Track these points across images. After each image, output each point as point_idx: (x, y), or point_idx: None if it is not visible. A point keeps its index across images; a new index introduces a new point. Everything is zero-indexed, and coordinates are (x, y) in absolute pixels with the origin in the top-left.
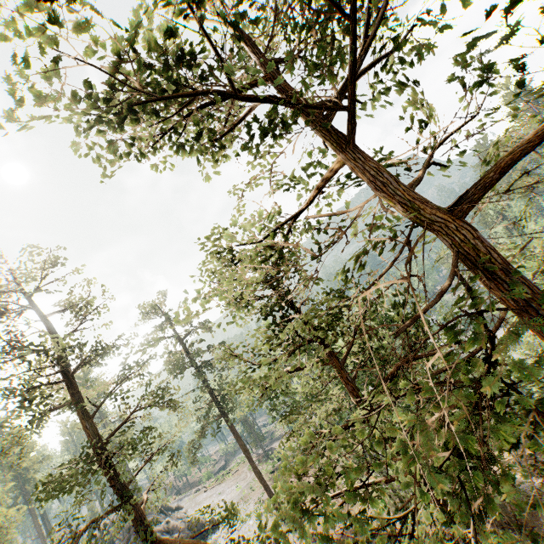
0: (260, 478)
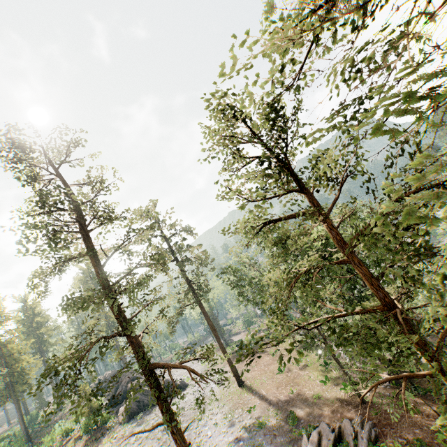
0: (224, 352)
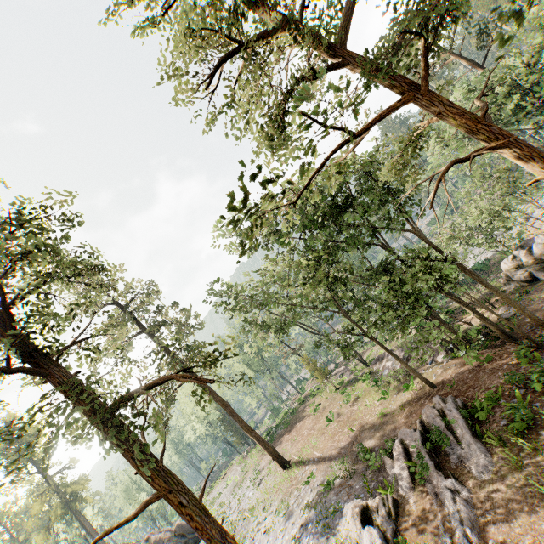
0: (249, 431)
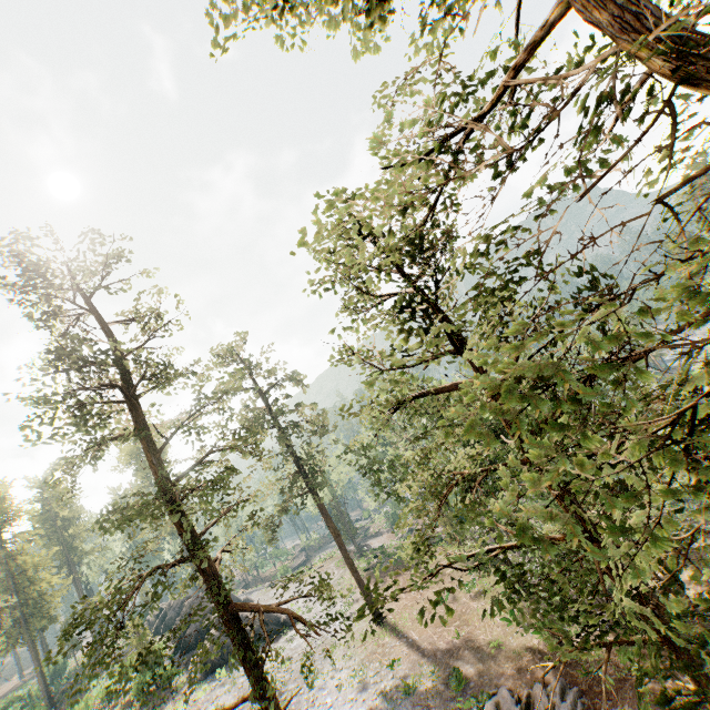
0: (353, 571)
